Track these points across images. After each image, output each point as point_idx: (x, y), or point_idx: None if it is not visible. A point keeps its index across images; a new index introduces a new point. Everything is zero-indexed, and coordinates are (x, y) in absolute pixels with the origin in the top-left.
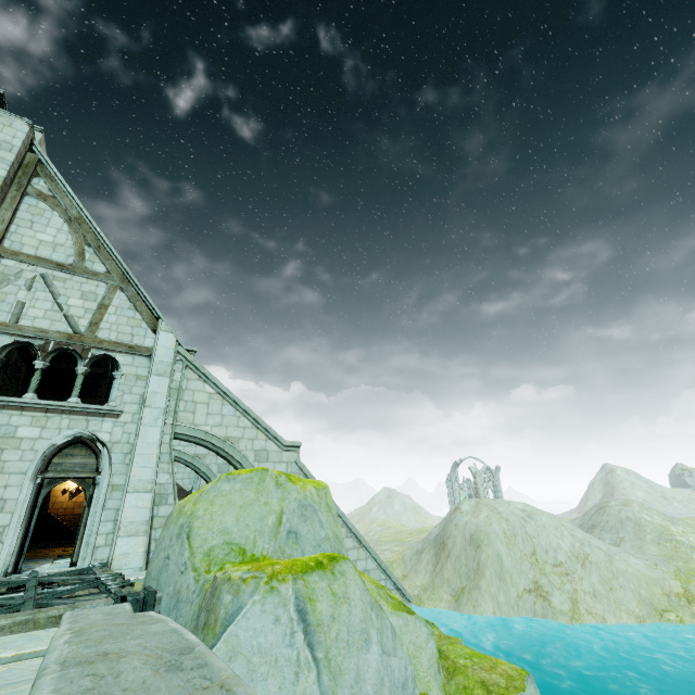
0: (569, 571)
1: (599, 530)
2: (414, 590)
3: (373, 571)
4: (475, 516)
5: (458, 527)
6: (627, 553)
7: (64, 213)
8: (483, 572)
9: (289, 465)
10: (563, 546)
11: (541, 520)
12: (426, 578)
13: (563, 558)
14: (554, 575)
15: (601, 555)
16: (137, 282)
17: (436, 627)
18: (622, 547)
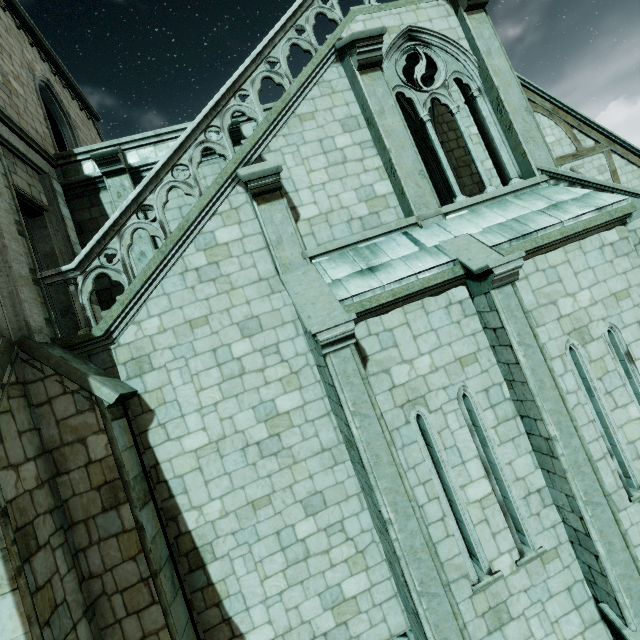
0: None
1: None
2: None
3: None
4: None
5: None
6: None
7: (543, 111)
8: None
9: None
10: None
11: None
12: None
13: None
14: None
15: None
16: (622, 139)
17: None
18: None
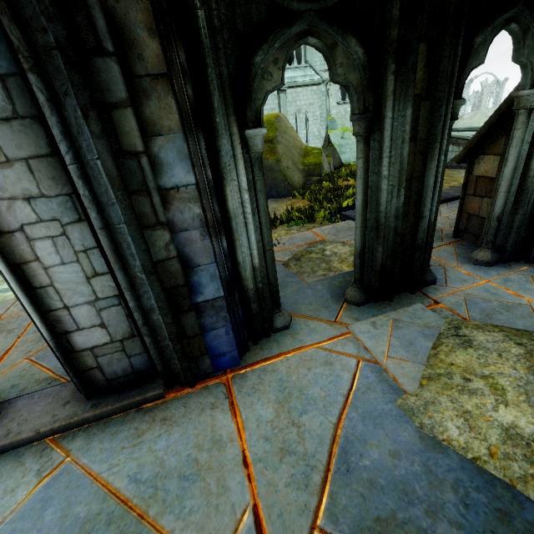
0: None
1: None
2: None
3: None
4: (471, 119)
5: (459, 125)
6: None
7: None
8: None
9: None
10: None
11: None
12: None
13: None
14: None
15: None
16: None
17: None
18: None
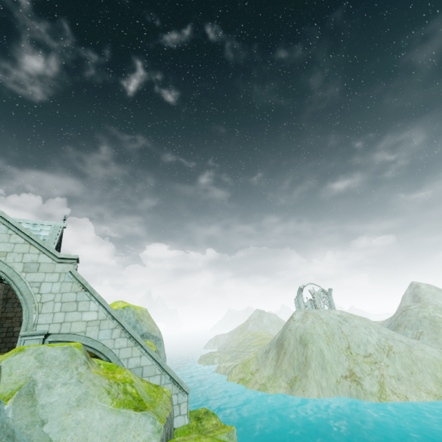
0: (377, 360)
1: (403, 328)
2: (262, 380)
3: (147, 367)
4: (303, 322)
5: (291, 331)
6: (425, 344)
7: None
8: (309, 364)
9: (62, 275)
10: (371, 341)
11: (353, 322)
12: (271, 370)
13: (371, 350)
14: (365, 363)
15: (402, 346)
16: None
17: (215, 416)
18: (421, 340)
